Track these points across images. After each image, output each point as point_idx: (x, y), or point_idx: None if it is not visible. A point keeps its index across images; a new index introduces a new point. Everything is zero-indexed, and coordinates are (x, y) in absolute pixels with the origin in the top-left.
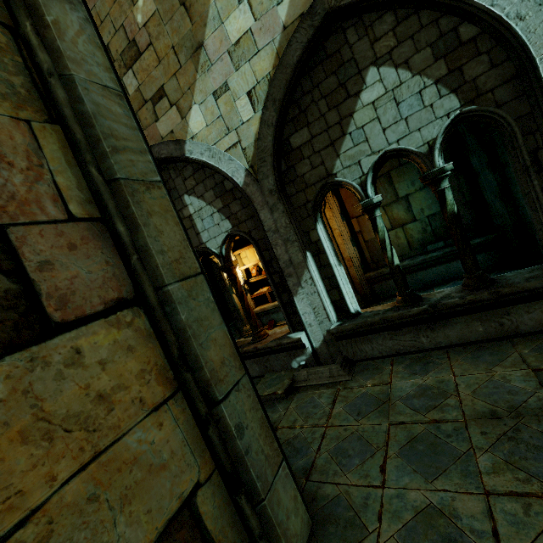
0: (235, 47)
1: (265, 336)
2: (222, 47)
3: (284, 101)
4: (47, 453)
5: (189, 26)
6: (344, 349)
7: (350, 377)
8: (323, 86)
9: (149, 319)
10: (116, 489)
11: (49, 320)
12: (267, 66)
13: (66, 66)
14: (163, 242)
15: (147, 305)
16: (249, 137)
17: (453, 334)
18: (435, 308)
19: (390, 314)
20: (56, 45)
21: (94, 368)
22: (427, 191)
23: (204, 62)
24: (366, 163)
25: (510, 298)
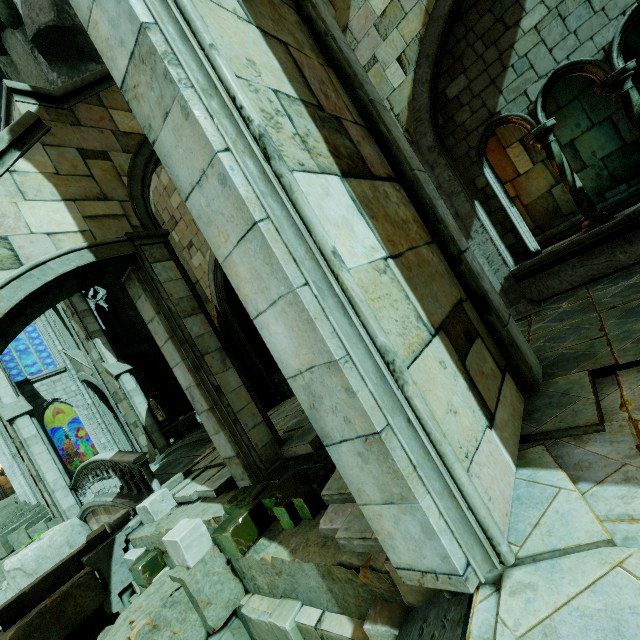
0: (381, 18)
1: None
2: (368, 23)
3: (438, 54)
4: (395, 232)
5: (333, 14)
6: (526, 291)
7: (541, 308)
8: (478, 27)
9: (406, 193)
10: (426, 269)
11: (371, 171)
12: (416, 26)
13: (329, 30)
14: (402, 144)
15: (405, 182)
16: (401, 101)
17: None
18: (632, 215)
19: (578, 237)
20: (321, 17)
21: (395, 205)
22: (597, 129)
23: (350, 43)
24: (533, 90)
25: None
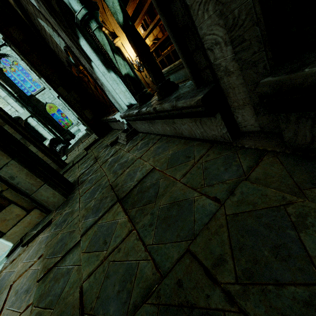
0: None
1: (116, 110)
2: None
3: None
4: None
5: None
6: (132, 125)
7: (126, 143)
8: None
9: None
10: None
11: None
12: None
13: None
14: None
15: None
16: None
17: (160, 129)
18: (139, 113)
19: (131, 111)
20: None
21: None
22: None
23: None
24: None
25: (161, 114)
